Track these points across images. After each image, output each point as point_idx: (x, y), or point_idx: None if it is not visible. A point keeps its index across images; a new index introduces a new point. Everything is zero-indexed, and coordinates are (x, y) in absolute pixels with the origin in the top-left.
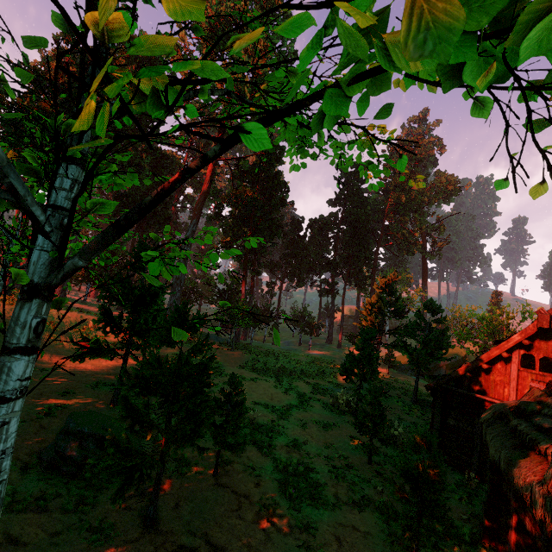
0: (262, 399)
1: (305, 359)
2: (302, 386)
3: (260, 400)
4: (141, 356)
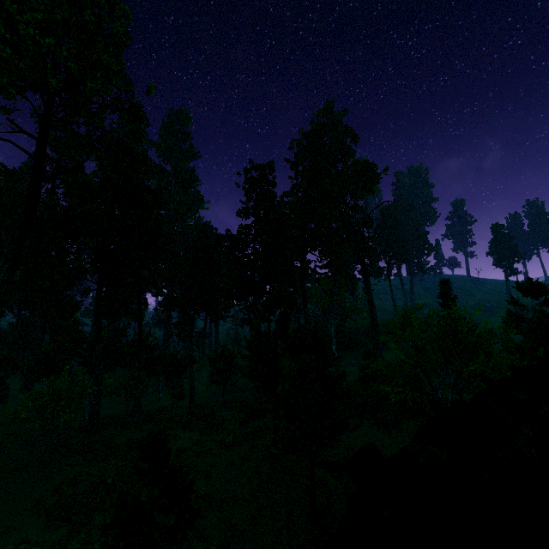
0: None
1: (189, 438)
2: None
3: None
4: None
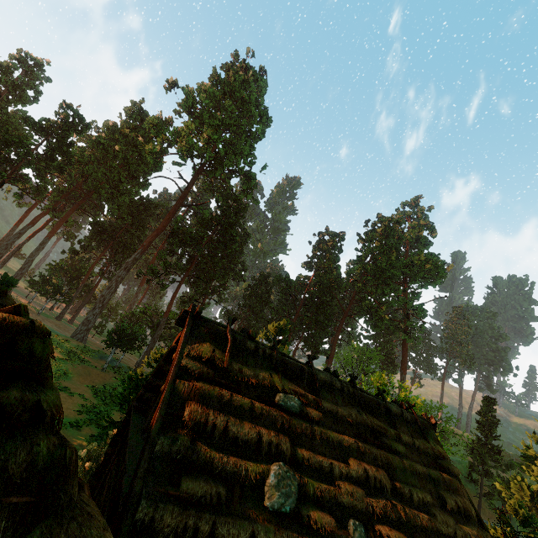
0: None
1: None
2: (119, 417)
3: None
4: None
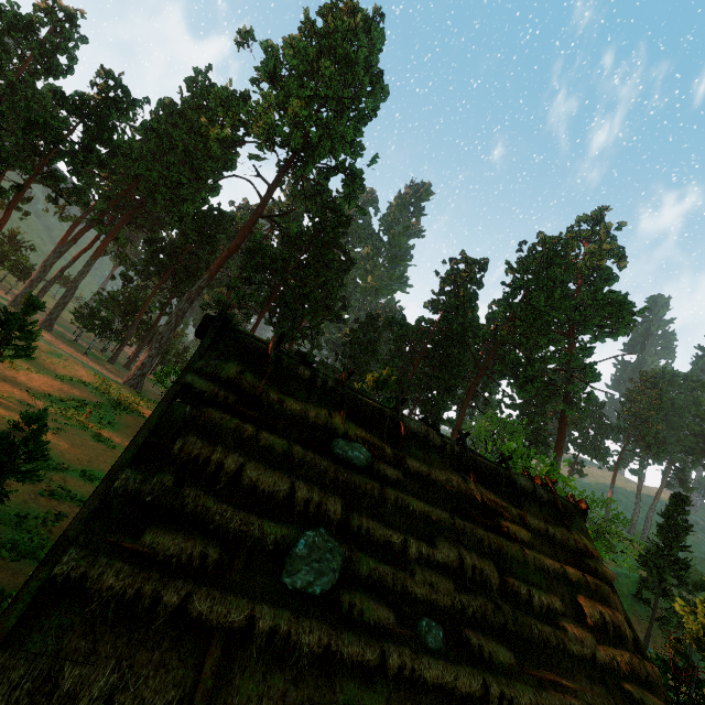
0: (60, 452)
1: None
2: None
3: (54, 451)
4: (28, 384)
